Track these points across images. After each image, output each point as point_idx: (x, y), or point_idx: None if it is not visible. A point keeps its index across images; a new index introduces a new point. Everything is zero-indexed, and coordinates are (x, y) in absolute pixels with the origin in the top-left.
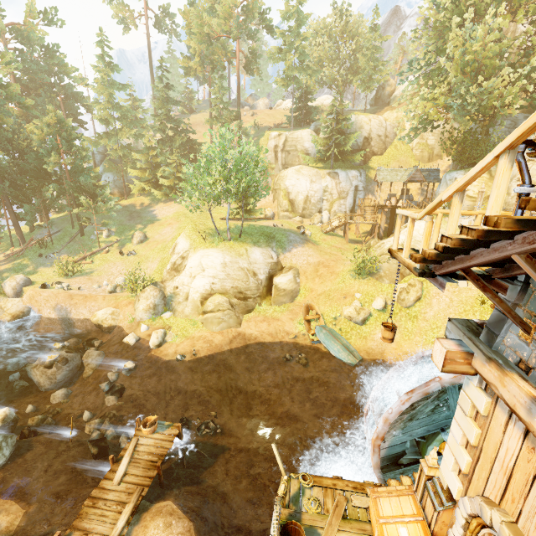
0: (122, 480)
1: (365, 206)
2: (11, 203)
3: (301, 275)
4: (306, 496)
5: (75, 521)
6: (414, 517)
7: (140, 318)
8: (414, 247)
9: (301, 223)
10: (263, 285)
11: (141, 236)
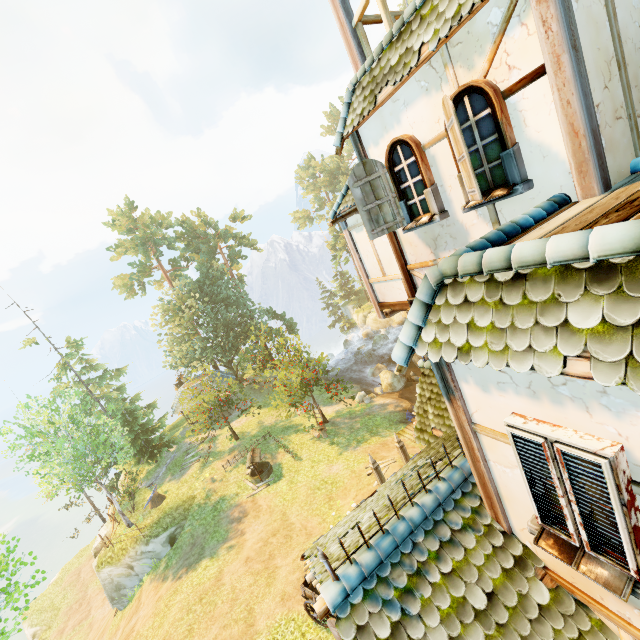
0: None
1: None
2: None
3: None
4: None
5: None
6: None
7: None
8: None
9: None
10: None
11: None
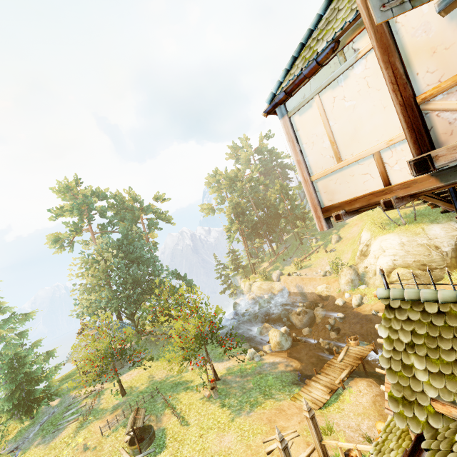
0: (341, 361)
1: None
2: (267, 235)
3: None
4: None
5: (321, 369)
6: None
7: (343, 289)
8: None
9: None
10: (449, 256)
11: (336, 237)
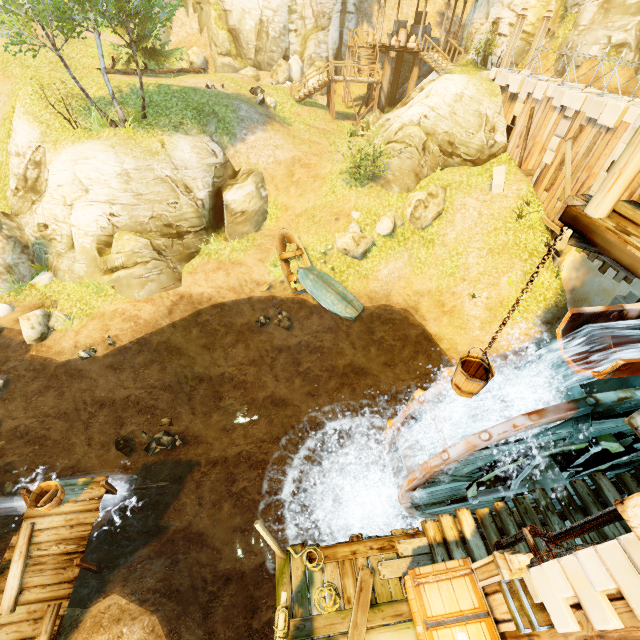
0: (18, 602)
1: (359, 46)
2: None
3: (268, 183)
4: (317, 585)
5: None
6: (475, 614)
7: None
8: (436, 127)
9: (256, 80)
10: (207, 208)
11: None
